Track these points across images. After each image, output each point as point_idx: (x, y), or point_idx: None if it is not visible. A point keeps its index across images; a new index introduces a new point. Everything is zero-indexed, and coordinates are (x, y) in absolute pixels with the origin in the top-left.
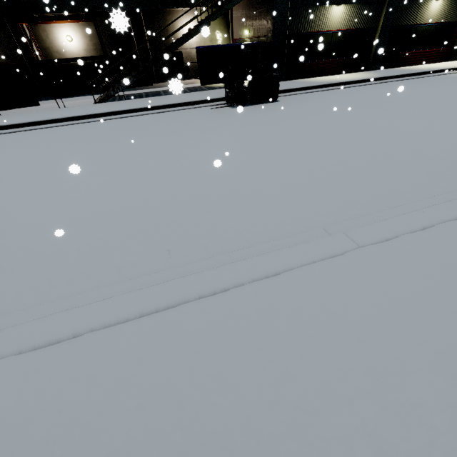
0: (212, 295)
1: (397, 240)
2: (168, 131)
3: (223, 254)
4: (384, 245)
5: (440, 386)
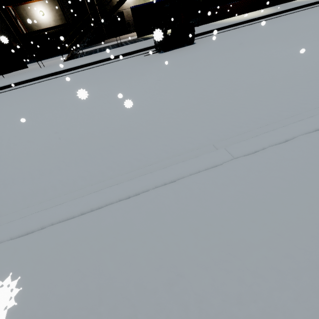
0: (127, 198)
1: (263, 152)
2: (113, 77)
3: (140, 168)
4: (253, 156)
5: (272, 257)
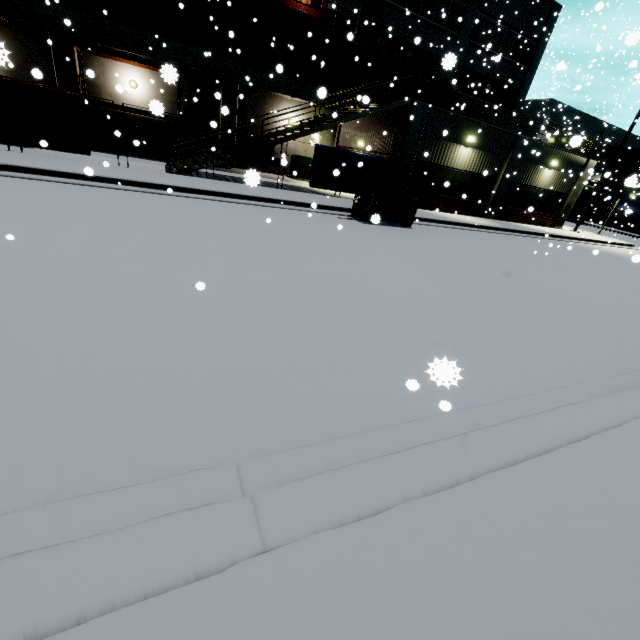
0: (578, 441)
1: None
2: (305, 233)
3: (522, 396)
4: None
5: None
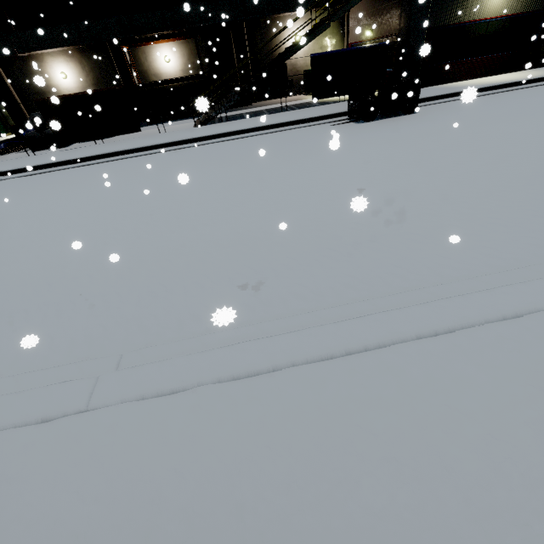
0: (433, 336)
1: None
2: (287, 151)
3: (416, 289)
4: None
5: None
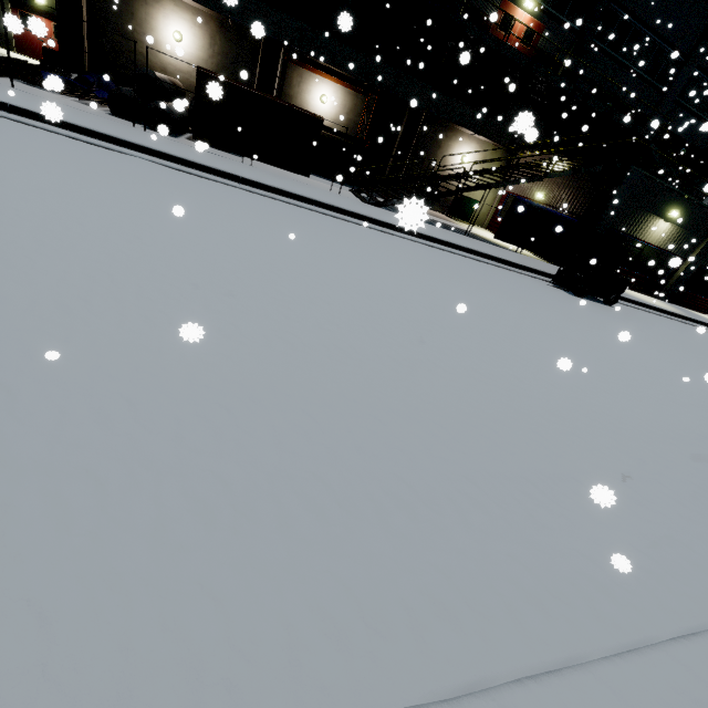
0: None
1: None
2: (545, 304)
3: None
4: None
5: None
